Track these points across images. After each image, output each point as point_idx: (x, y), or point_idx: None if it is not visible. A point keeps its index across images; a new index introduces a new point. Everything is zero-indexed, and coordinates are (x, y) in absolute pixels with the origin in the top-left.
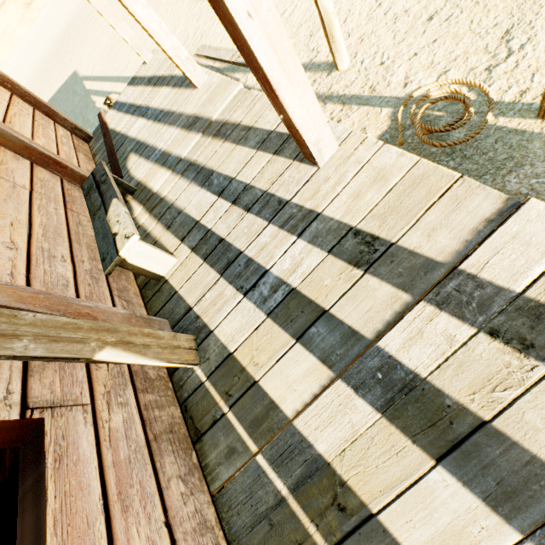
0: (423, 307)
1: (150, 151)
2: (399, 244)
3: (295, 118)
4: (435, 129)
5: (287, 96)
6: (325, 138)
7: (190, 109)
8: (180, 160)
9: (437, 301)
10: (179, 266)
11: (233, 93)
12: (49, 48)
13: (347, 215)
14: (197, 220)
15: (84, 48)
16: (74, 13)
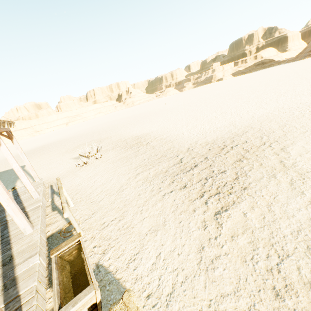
0: (0, 278)
1: (3, 213)
2: (14, 260)
3: (17, 223)
4: (65, 232)
5: (15, 218)
6: (28, 228)
7: (26, 204)
8: (6, 220)
9: (4, 276)
10: None
11: (38, 205)
12: (28, 149)
13: (16, 250)
14: None
15: (37, 158)
16: (48, 143)
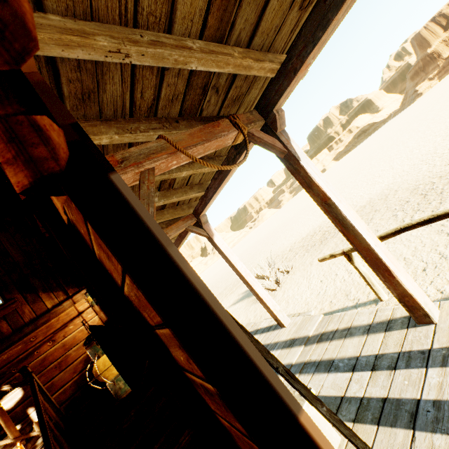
0: None
1: None
2: None
3: (408, 288)
4: None
5: (399, 276)
6: (428, 302)
7: (284, 337)
8: (291, 365)
9: None
10: (347, 444)
11: (318, 319)
12: None
13: None
14: (341, 396)
15: None
16: None
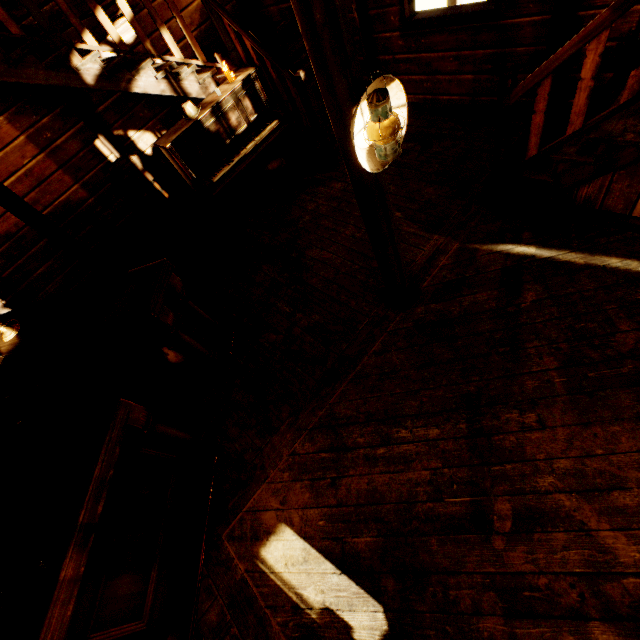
0: None
1: None
2: None
3: None
4: None
5: None
6: None
7: None
8: None
9: None
10: None
11: None
12: None
13: None
14: None
15: None
16: None
